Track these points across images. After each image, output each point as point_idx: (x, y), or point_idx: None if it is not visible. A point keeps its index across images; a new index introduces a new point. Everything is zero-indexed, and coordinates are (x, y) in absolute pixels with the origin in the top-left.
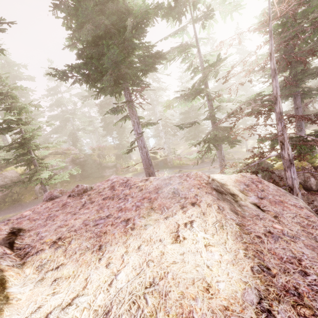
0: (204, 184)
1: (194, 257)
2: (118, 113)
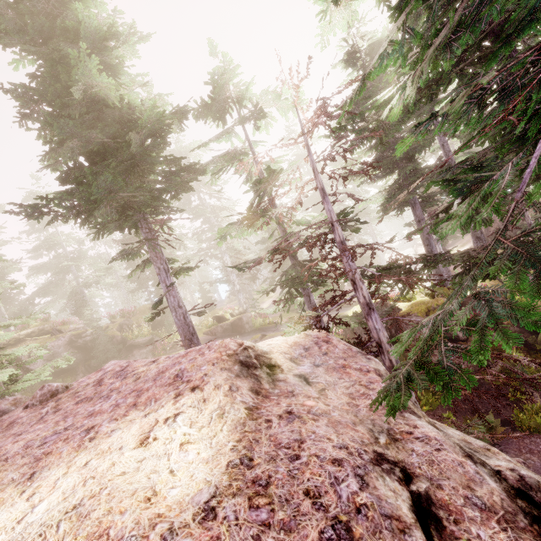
0: (225, 357)
1: (156, 462)
2: (133, 257)
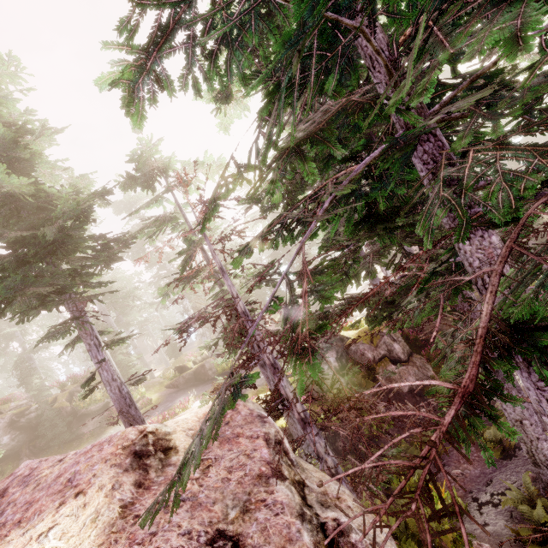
0: (120, 450)
1: None
2: (62, 335)
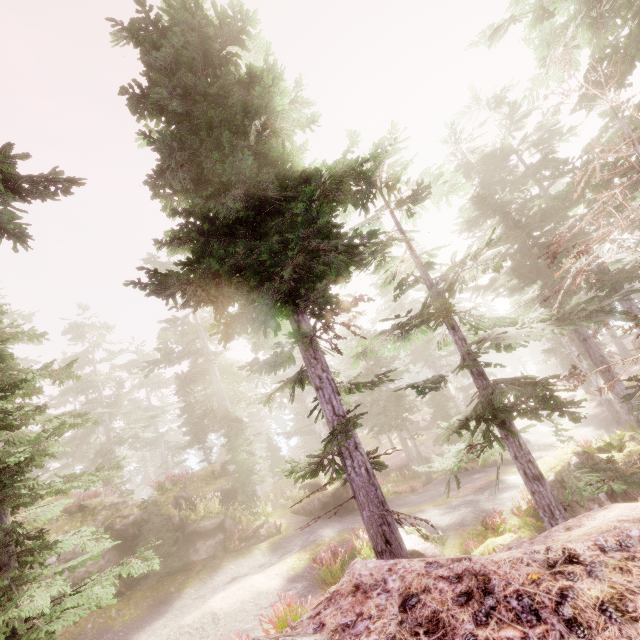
0: None
1: None
2: (276, 369)
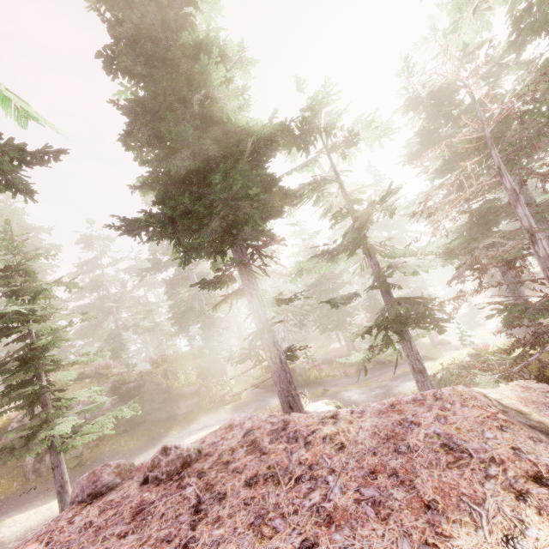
0: (504, 416)
1: None
2: (221, 286)
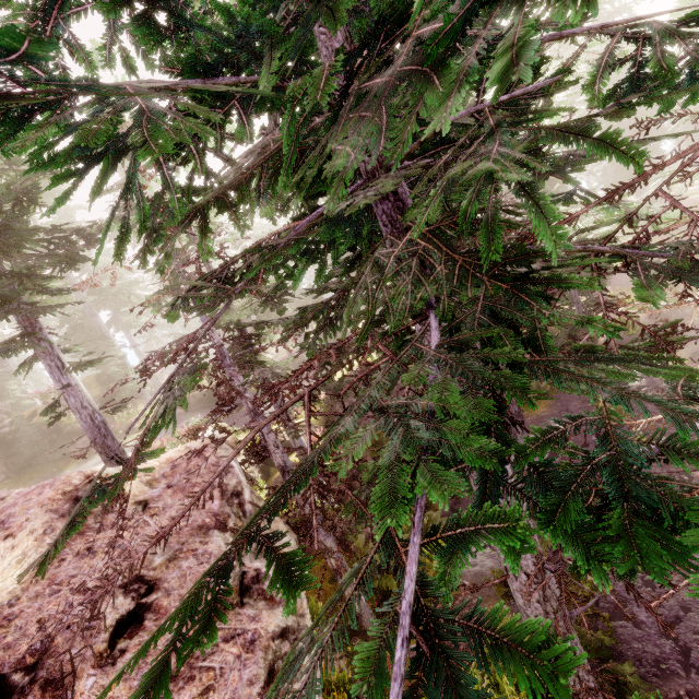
0: (59, 496)
1: None
2: (15, 352)
